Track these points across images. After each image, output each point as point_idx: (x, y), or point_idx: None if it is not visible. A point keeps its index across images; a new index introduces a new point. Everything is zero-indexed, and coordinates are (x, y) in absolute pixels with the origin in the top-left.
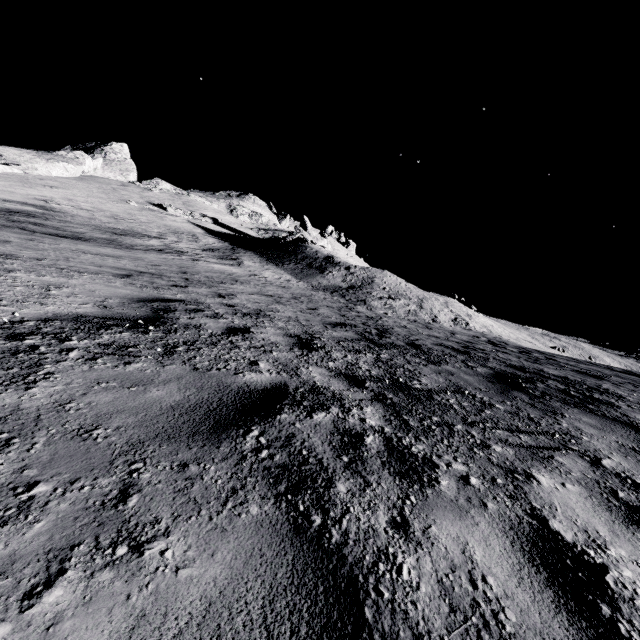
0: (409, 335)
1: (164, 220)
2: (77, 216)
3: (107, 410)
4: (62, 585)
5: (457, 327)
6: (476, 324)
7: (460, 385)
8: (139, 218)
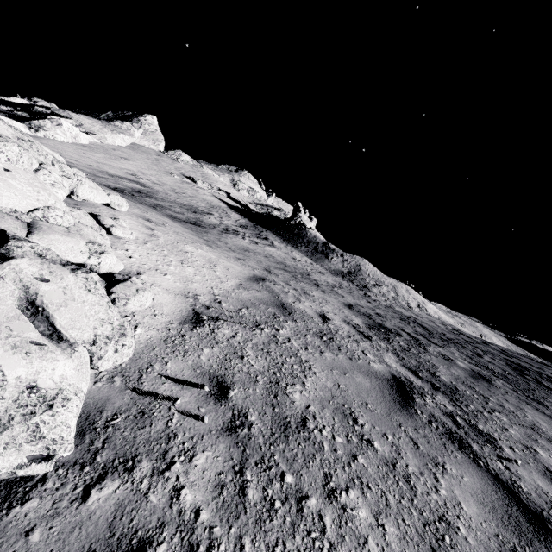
0: (434, 329)
1: (200, 193)
2: (159, 192)
3: (463, 376)
4: (525, 413)
5: (423, 313)
6: (430, 310)
7: (506, 371)
8: (186, 192)
